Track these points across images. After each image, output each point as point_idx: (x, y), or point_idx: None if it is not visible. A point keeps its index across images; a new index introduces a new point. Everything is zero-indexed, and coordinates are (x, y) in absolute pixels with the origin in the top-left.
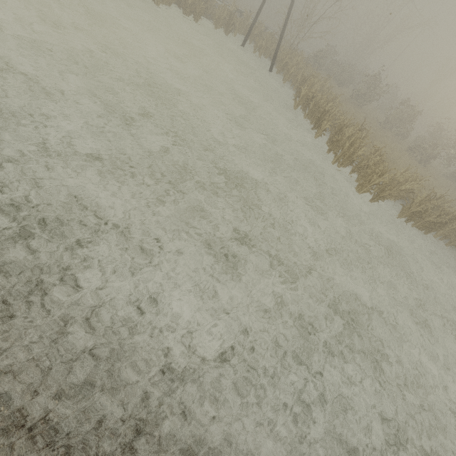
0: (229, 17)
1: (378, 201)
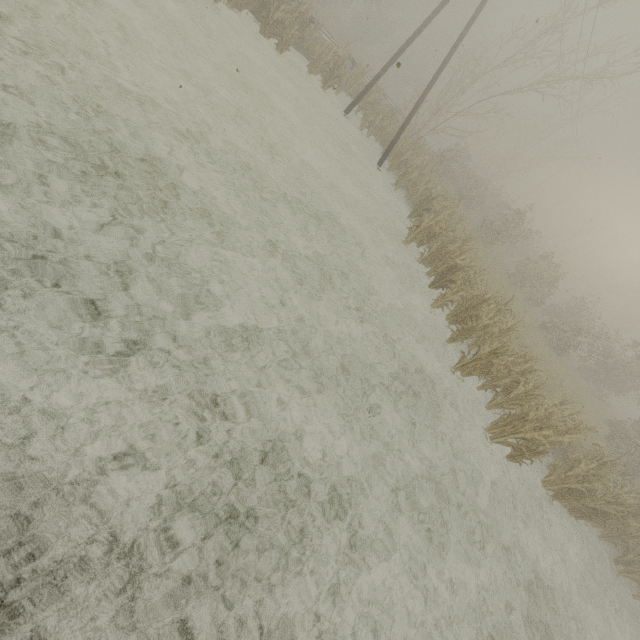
0: (334, 63)
1: (521, 463)
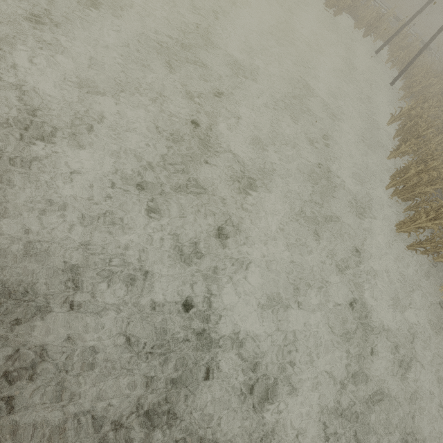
0: (374, 19)
1: (417, 250)
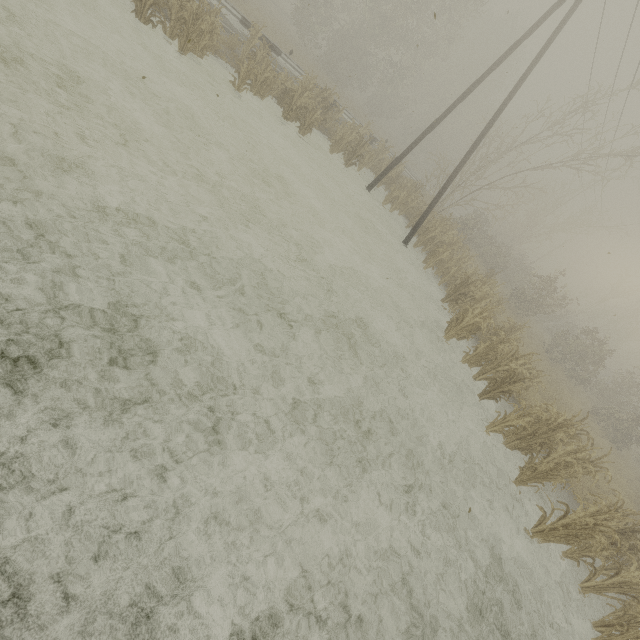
0: (357, 143)
1: None
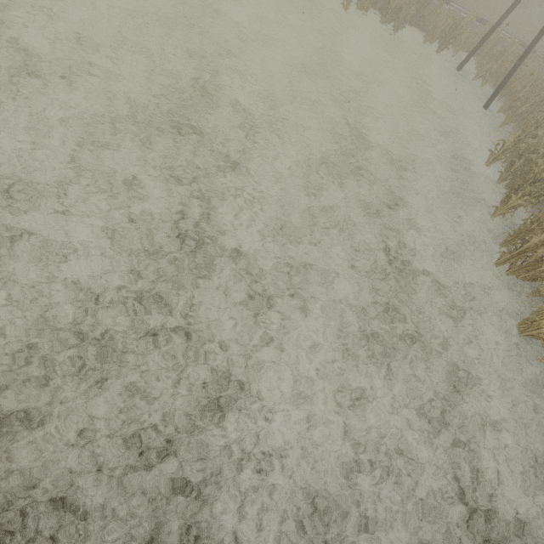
0: (450, 27)
1: None
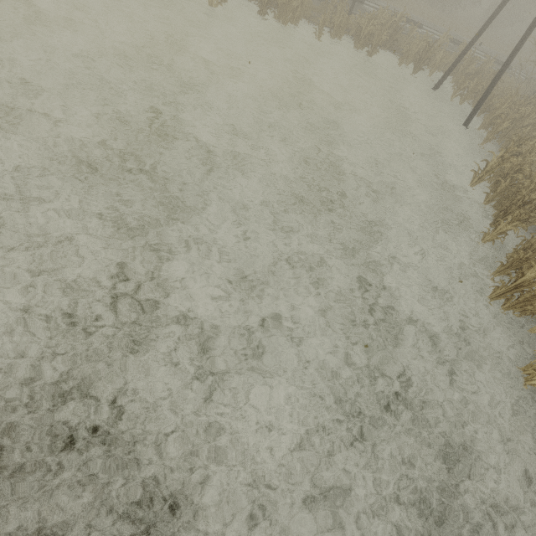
0: (423, 50)
1: None
